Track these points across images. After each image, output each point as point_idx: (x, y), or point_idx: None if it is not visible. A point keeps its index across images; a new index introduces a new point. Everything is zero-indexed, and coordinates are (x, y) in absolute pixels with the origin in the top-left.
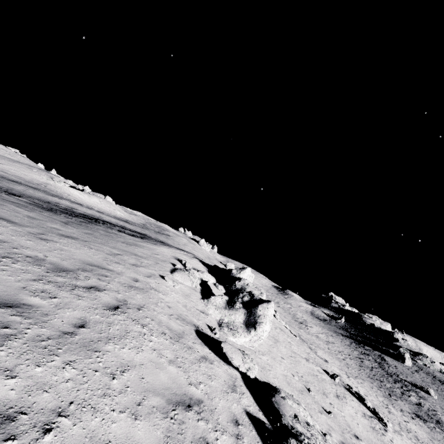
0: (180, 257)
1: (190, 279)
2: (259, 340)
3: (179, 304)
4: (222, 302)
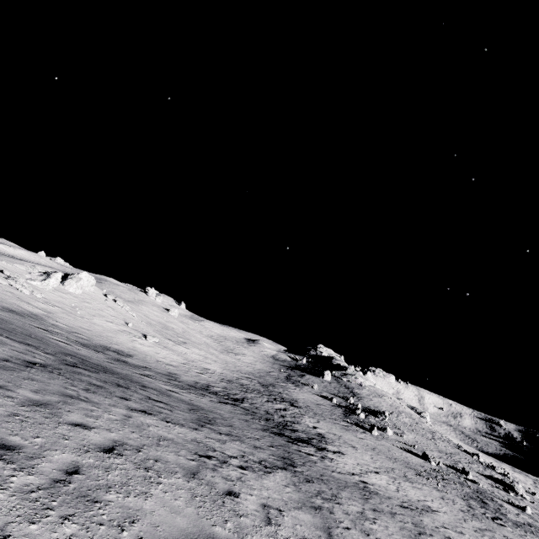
0: (42, 267)
1: (27, 268)
2: (49, 286)
3: (1, 266)
4: (38, 275)
